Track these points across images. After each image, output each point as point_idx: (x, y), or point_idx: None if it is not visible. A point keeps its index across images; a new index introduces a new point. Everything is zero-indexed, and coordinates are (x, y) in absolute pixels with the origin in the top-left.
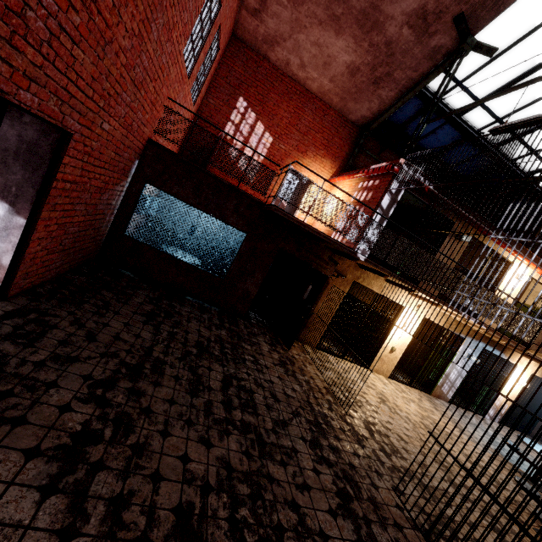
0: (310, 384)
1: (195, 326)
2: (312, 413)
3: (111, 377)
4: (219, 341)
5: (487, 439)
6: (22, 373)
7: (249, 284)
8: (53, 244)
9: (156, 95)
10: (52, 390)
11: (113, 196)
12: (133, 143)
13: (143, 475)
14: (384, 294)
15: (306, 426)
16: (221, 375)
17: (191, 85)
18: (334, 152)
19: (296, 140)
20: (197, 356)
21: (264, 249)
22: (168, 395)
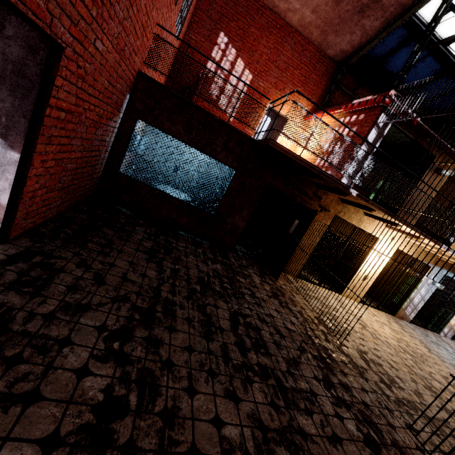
0: (303, 315)
1: (193, 261)
2: (315, 347)
3: (125, 325)
4: (217, 276)
5: (450, 356)
6: (30, 330)
7: (237, 219)
8: (52, 181)
9: (146, 17)
10: (65, 350)
11: (107, 131)
12: (125, 73)
13: (180, 454)
14: (362, 227)
15: (314, 363)
16: (227, 313)
17: (177, 14)
18: (311, 89)
19: (275, 77)
20: (202, 294)
21: (252, 185)
22: (184, 342)
